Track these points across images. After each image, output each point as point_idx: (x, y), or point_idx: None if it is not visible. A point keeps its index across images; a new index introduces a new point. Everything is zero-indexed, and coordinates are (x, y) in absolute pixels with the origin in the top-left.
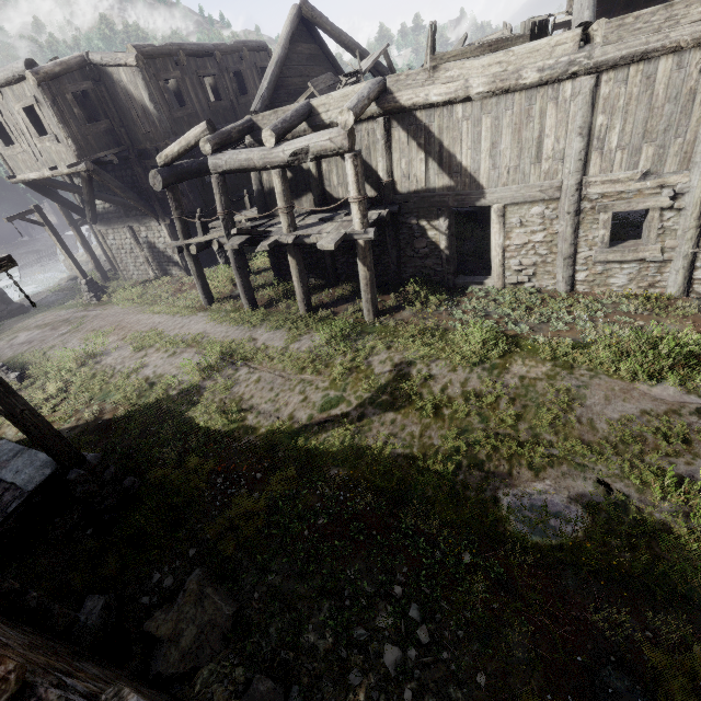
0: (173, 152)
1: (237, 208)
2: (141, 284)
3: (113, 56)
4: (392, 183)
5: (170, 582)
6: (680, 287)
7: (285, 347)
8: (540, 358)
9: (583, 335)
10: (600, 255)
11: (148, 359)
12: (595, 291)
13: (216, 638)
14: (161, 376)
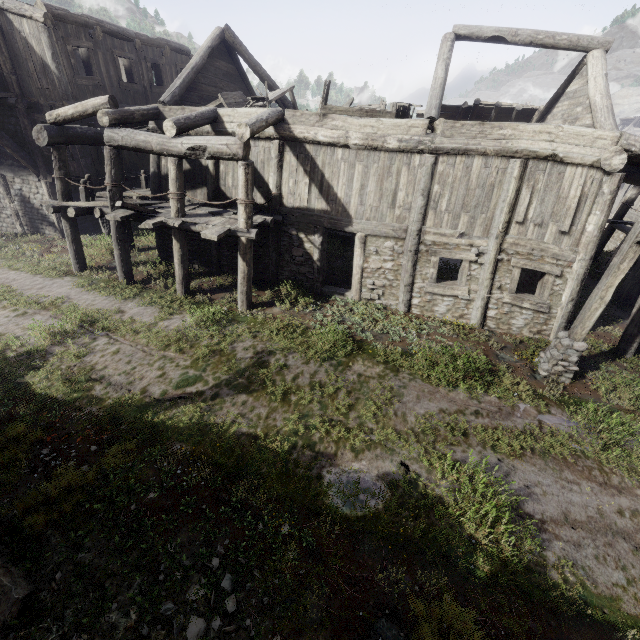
0: (67, 114)
1: (133, 185)
2: (3, 236)
3: (17, 5)
4: (280, 196)
5: None
6: (479, 321)
7: (153, 323)
8: (376, 361)
9: (410, 347)
10: (430, 288)
11: None
12: (424, 315)
13: None
14: (1, 335)
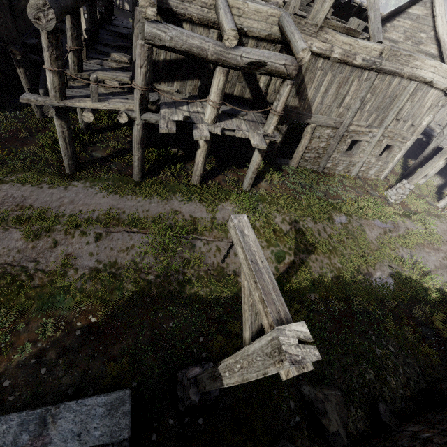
0: None
1: None
2: None
3: None
4: (265, 93)
5: (293, 404)
6: (356, 173)
7: (213, 218)
8: (340, 212)
9: (343, 198)
10: (340, 157)
11: (70, 247)
12: (330, 172)
13: (343, 408)
14: (116, 263)
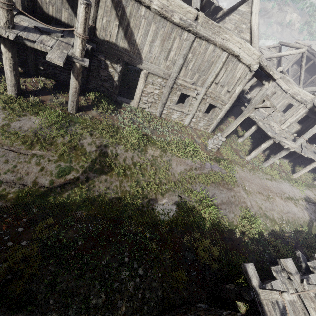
0: None
1: None
2: None
3: None
4: (94, 28)
5: None
6: (188, 123)
7: (6, 125)
8: (157, 147)
9: (167, 138)
10: (173, 106)
11: None
12: (167, 118)
13: None
14: None
